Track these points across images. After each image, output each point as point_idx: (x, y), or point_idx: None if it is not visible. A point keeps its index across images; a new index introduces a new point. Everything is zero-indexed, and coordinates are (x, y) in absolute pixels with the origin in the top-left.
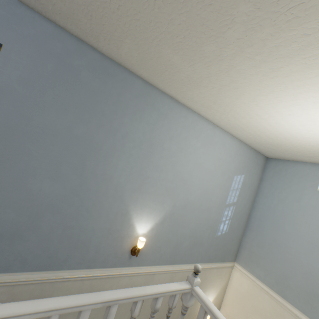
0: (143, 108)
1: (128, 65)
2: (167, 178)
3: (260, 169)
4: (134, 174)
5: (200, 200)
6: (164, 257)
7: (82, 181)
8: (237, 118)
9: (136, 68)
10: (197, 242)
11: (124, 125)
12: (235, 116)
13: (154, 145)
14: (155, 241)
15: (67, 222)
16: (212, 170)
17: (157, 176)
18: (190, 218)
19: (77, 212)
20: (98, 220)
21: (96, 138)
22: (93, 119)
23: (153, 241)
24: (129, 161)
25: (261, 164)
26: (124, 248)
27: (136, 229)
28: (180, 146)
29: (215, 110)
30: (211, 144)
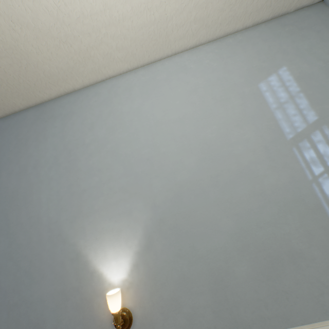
0: (44, 127)
1: (7, 109)
2: (114, 174)
3: (327, 26)
4: (64, 198)
5: (204, 169)
6: (203, 322)
7: (11, 239)
8: (114, 20)
9: (9, 104)
10: (276, 258)
11: (32, 156)
12: (105, 21)
13: (74, 150)
14: (155, 290)
15: (10, 299)
16: (192, 112)
17: (97, 180)
18: (208, 211)
19: (16, 281)
20: (43, 282)
21: (11, 187)
22: (3, 172)
23: (152, 290)
24: (52, 186)
25: (318, 19)
26: (100, 320)
27: (106, 276)
28: (109, 125)
29: (91, 49)
30: (159, 88)
